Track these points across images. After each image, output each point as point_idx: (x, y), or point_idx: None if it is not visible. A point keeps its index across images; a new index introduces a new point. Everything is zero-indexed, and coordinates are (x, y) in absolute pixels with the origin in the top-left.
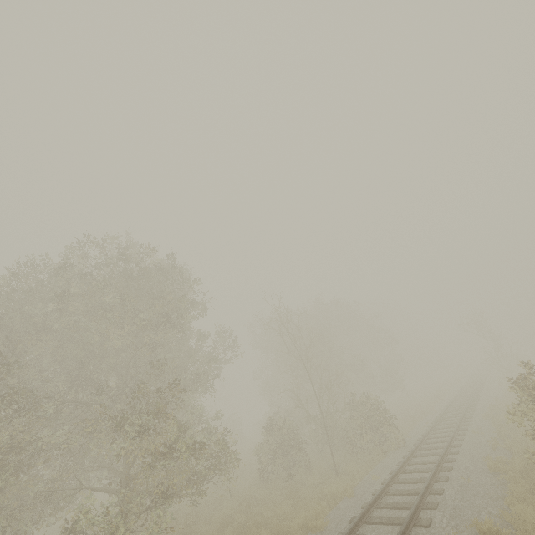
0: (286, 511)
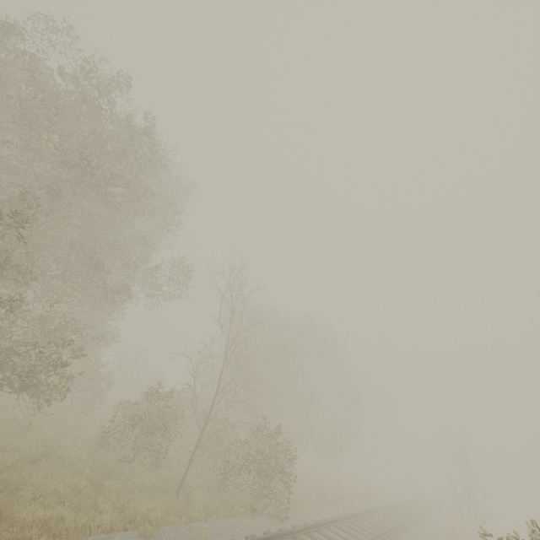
0: (57, 491)
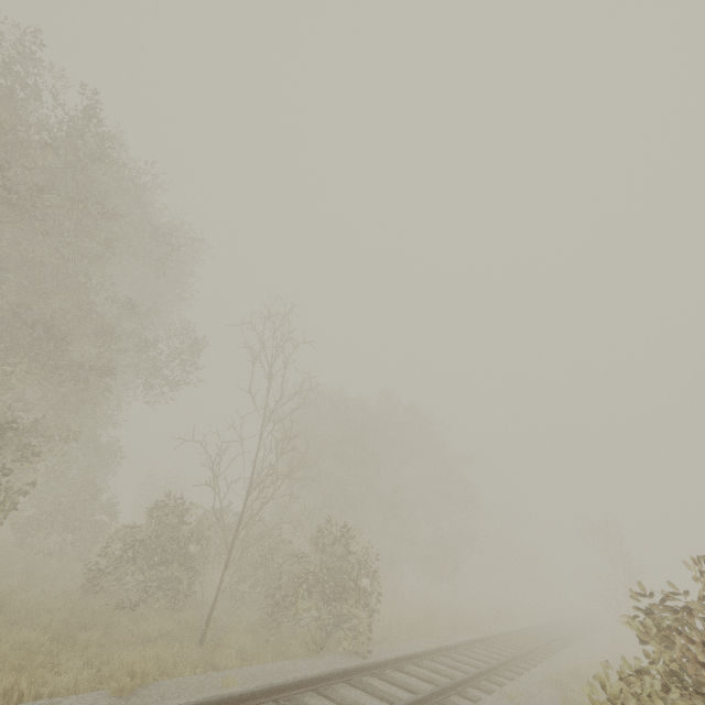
0: None
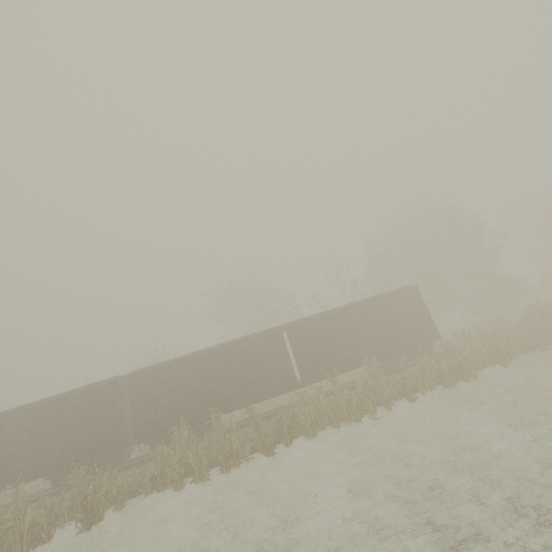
0: None
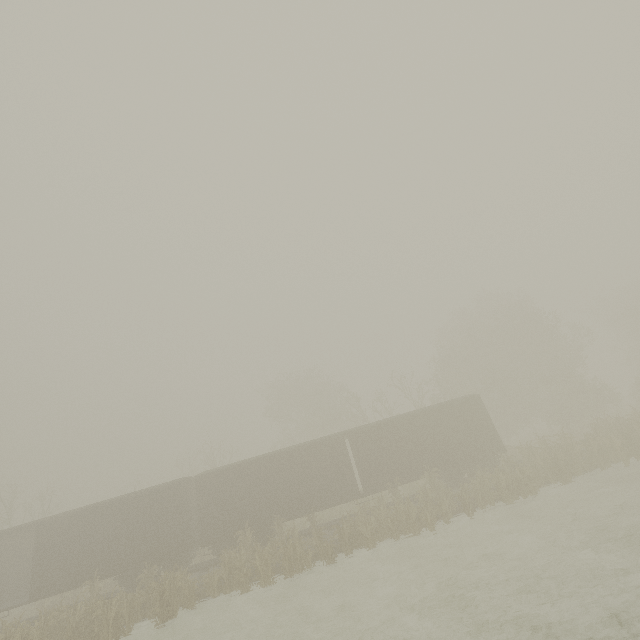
0: None
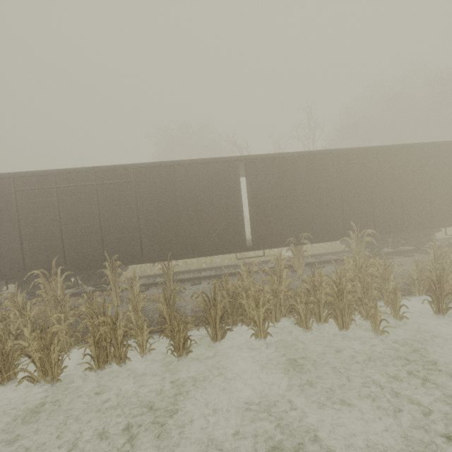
0: None
